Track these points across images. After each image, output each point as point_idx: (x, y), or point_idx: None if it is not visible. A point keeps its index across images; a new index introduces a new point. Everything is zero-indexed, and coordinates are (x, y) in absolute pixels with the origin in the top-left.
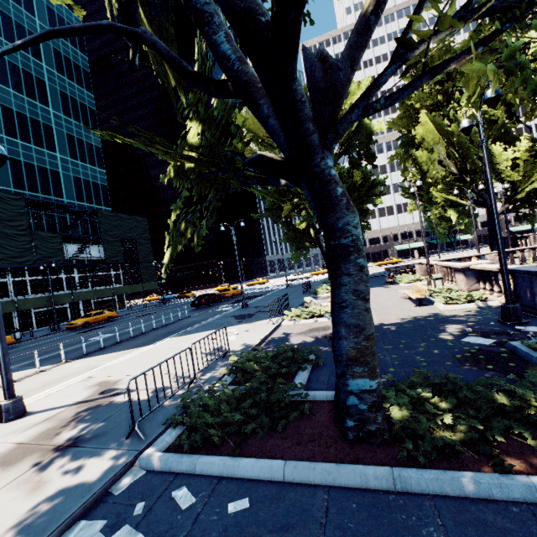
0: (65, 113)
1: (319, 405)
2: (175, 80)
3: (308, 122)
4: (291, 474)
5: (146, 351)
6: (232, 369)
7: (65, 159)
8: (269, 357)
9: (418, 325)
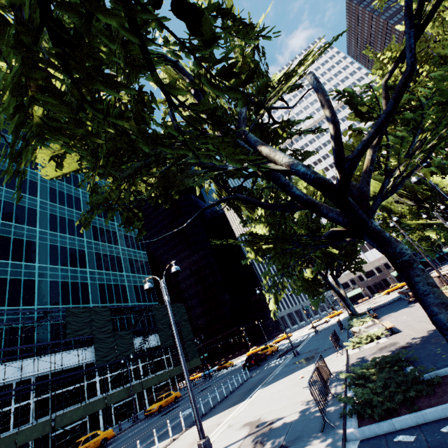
0: (127, 246)
1: (445, 378)
2: (248, 210)
3: (359, 210)
4: None
5: (252, 401)
6: (349, 382)
7: (128, 275)
8: (372, 366)
9: None
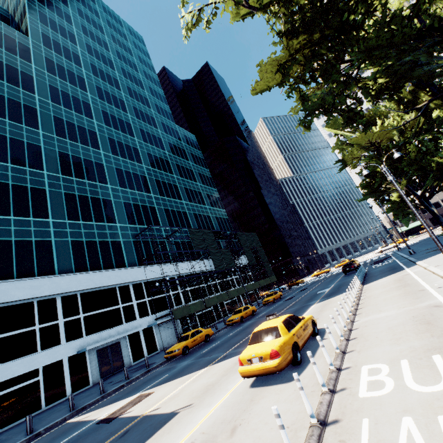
0: (203, 183)
1: None
2: None
3: None
4: None
5: (428, 262)
6: None
7: (209, 208)
8: None
9: None
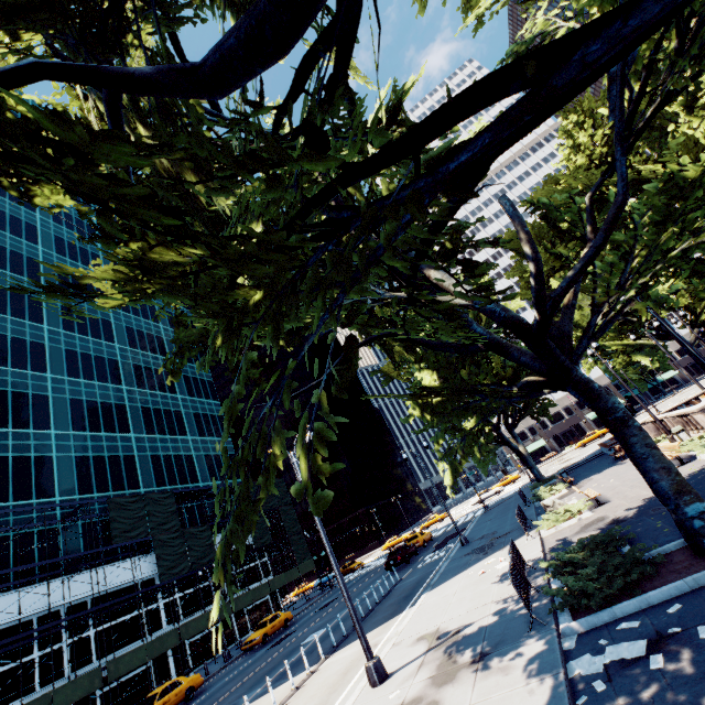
0: (190, 394)
1: (668, 555)
2: (402, 347)
3: (561, 356)
4: (693, 583)
5: (418, 610)
6: (552, 572)
7: (195, 439)
8: (579, 549)
9: (698, 480)
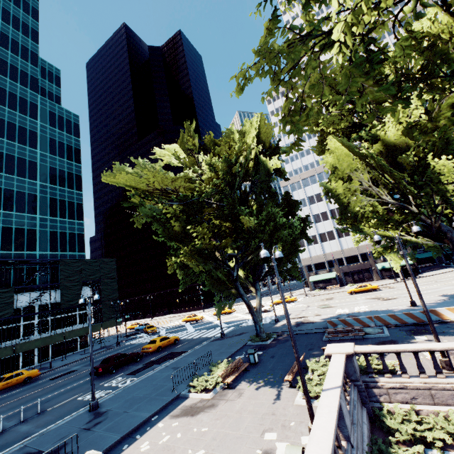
0: (52, 182)
1: None
2: None
3: None
4: None
5: None
6: None
7: (44, 218)
8: None
9: None
